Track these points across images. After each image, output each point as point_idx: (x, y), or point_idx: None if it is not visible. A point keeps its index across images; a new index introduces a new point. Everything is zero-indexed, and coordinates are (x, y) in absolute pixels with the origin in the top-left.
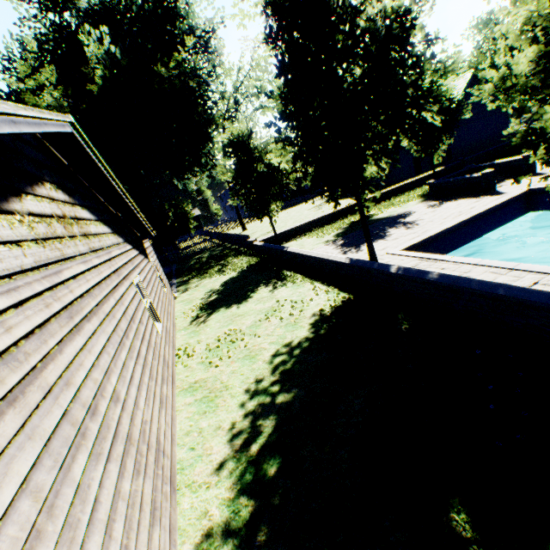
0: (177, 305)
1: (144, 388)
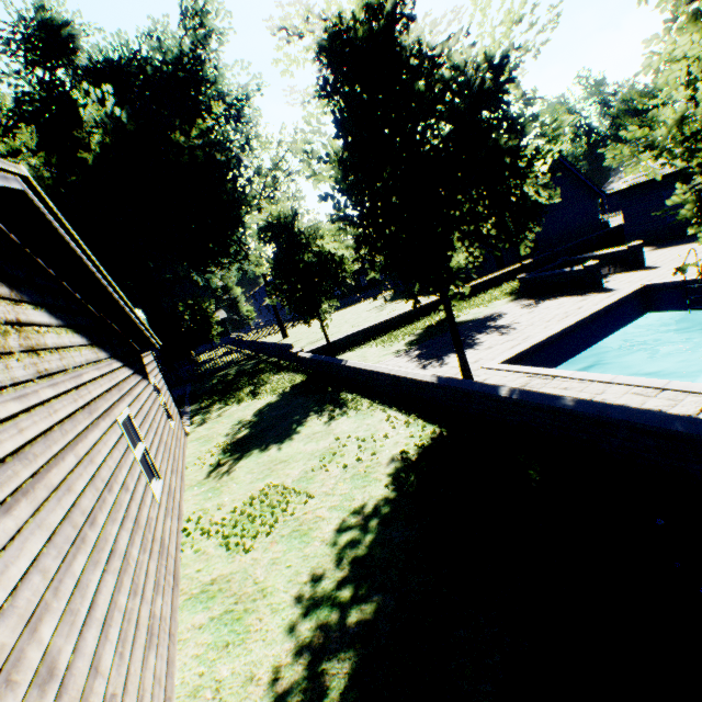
0: (189, 445)
1: (117, 619)
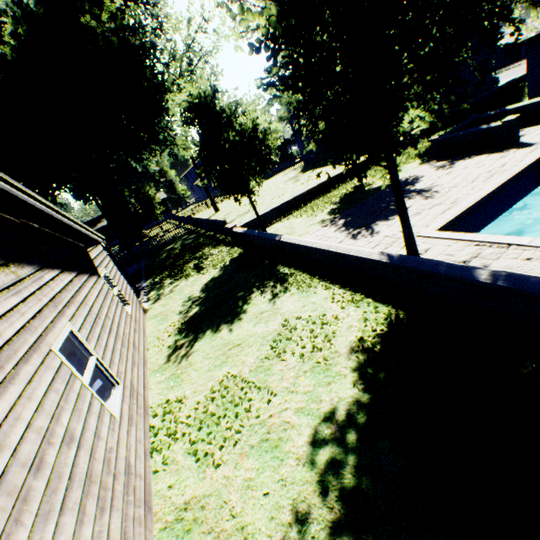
0: (148, 323)
1: None
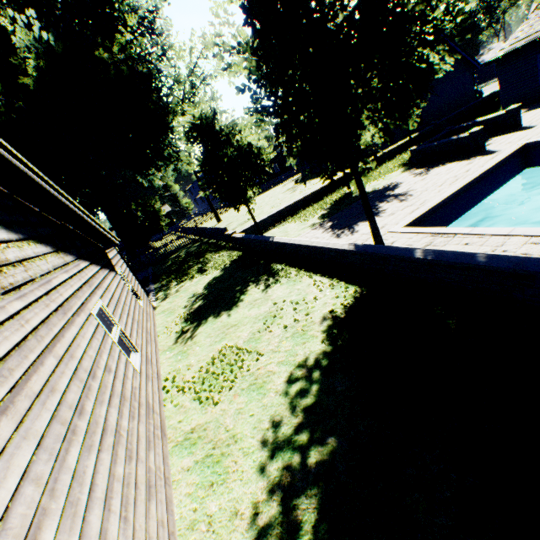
0: (158, 317)
1: (117, 489)
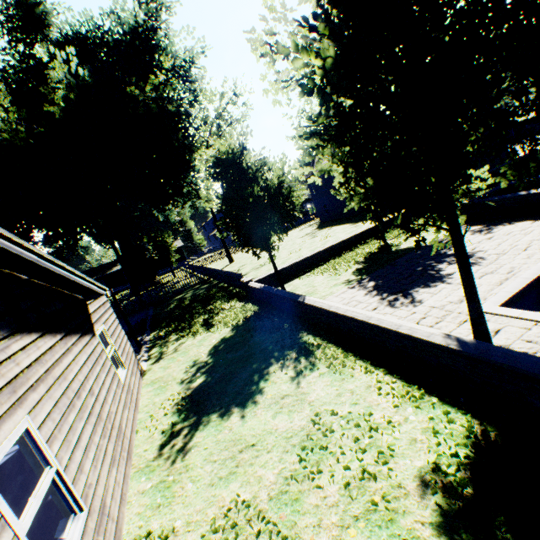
0: (143, 391)
1: None
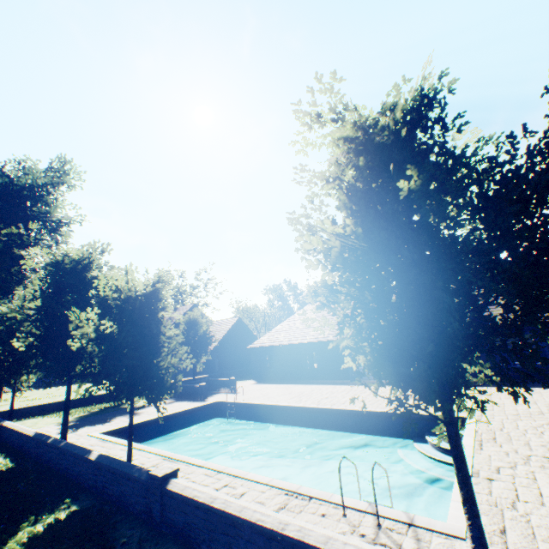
0: None
1: None
